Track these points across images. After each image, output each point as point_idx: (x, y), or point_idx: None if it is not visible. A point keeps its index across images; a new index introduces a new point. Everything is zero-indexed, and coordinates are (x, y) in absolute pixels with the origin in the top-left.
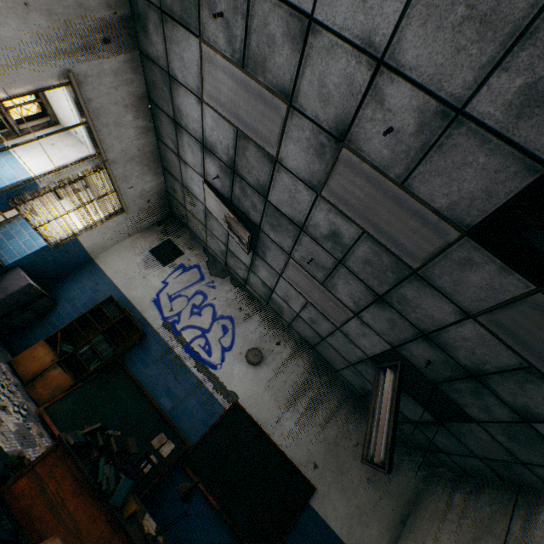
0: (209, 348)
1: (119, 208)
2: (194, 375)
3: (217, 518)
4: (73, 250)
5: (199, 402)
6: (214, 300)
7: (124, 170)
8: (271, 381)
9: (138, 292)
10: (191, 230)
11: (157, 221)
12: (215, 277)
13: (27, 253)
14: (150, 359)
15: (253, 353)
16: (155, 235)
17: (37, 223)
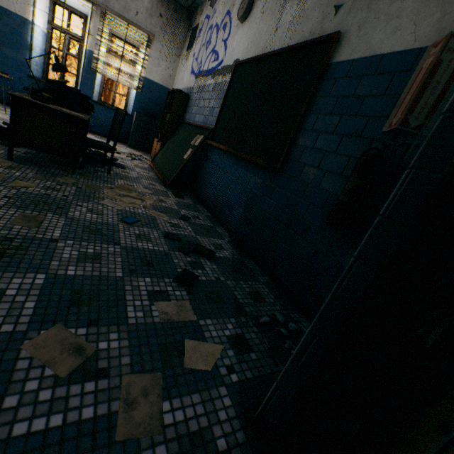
0: (217, 56)
1: (147, 38)
2: (211, 85)
3: (234, 162)
4: (153, 89)
5: (216, 98)
6: (216, 20)
7: (119, 4)
8: (264, 5)
9: (185, 80)
10: (196, 1)
11: (187, 30)
12: (215, 5)
13: (133, 103)
14: (193, 106)
15: (242, 7)
16: (188, 39)
17: (115, 77)
